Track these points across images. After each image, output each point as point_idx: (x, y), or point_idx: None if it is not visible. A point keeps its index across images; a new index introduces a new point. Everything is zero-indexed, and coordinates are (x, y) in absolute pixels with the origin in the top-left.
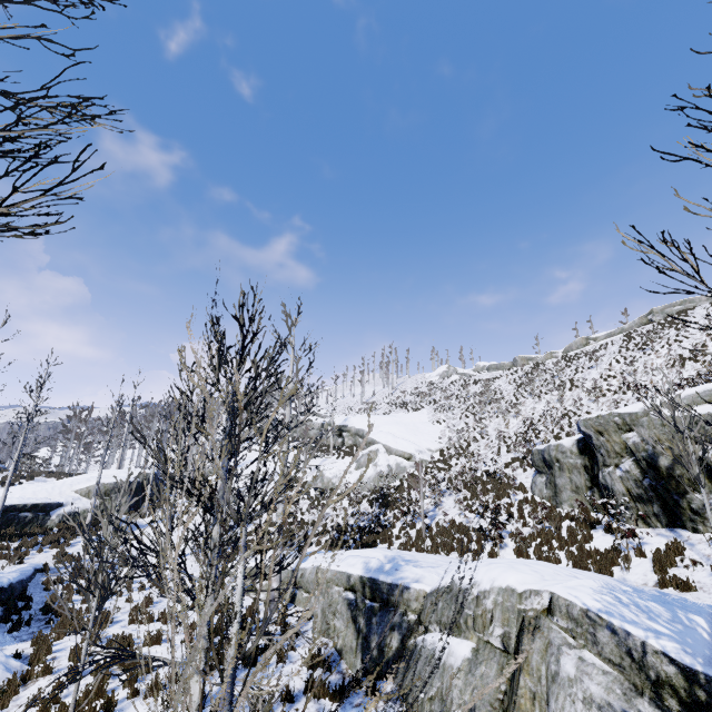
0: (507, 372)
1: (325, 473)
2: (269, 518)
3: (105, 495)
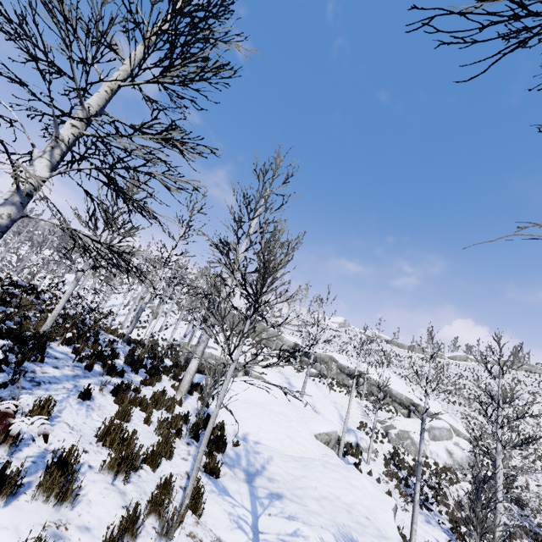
0: (412, 354)
1: (413, 437)
2: (435, 494)
3: (334, 445)
